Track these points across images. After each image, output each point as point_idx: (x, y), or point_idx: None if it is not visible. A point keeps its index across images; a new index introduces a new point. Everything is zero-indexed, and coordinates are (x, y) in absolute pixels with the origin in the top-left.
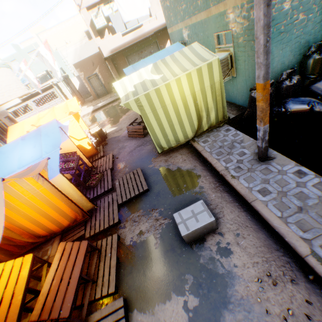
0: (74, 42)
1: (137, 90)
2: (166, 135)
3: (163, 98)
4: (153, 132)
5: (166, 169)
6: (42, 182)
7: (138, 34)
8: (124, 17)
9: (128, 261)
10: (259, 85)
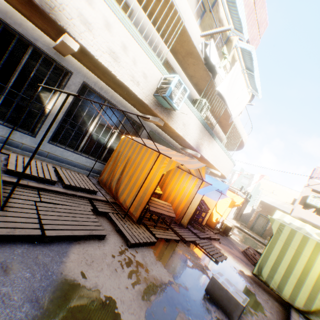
0: (278, 199)
1: (289, 225)
2: (275, 270)
3: (304, 247)
4: (268, 254)
5: (244, 281)
6: (195, 188)
7: None
8: None
9: (170, 247)
10: None
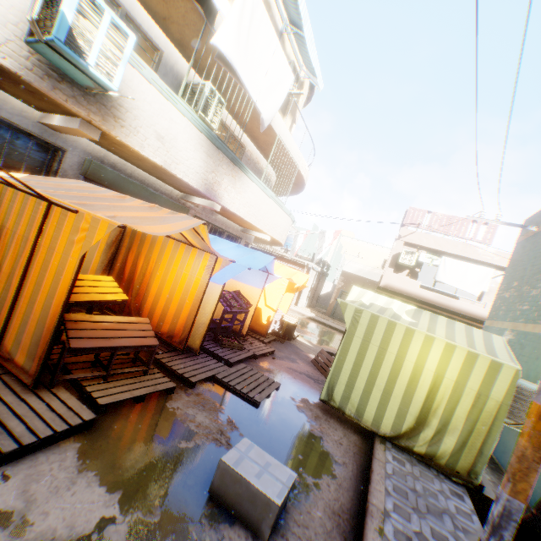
0: (368, 263)
1: (370, 307)
2: (352, 387)
3: (391, 339)
4: (341, 363)
5: (305, 421)
6: (206, 273)
7: (441, 300)
8: (440, 275)
9: (144, 413)
10: (534, 405)
